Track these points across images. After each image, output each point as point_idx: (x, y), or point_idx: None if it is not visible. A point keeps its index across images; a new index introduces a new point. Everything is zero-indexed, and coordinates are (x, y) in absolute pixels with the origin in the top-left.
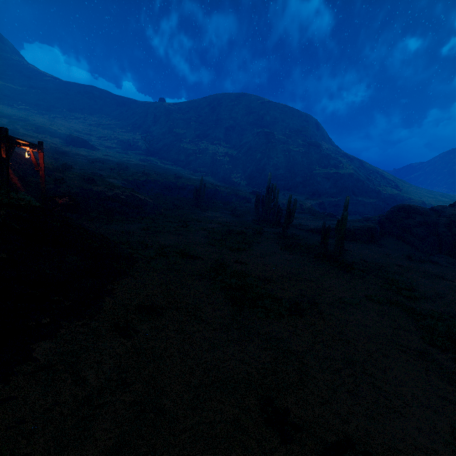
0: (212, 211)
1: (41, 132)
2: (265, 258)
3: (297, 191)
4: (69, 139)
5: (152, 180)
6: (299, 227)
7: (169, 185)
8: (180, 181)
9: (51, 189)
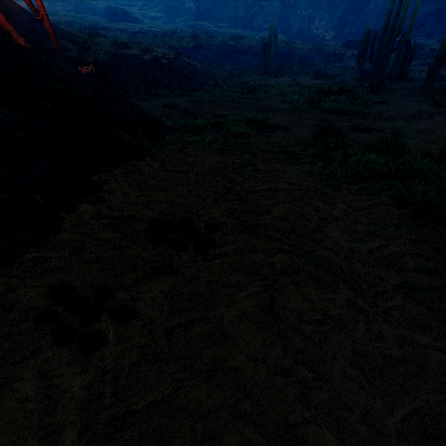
0: (287, 77)
1: (81, 12)
2: (413, 122)
3: (421, 32)
4: (109, 13)
5: (203, 45)
6: (445, 78)
7: (227, 50)
8: (240, 42)
9: (74, 57)
